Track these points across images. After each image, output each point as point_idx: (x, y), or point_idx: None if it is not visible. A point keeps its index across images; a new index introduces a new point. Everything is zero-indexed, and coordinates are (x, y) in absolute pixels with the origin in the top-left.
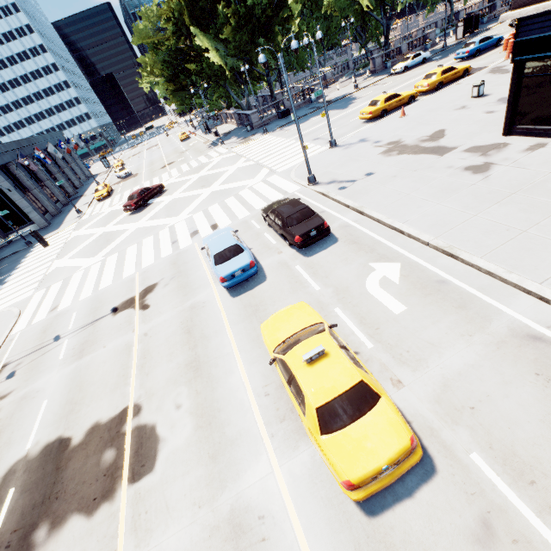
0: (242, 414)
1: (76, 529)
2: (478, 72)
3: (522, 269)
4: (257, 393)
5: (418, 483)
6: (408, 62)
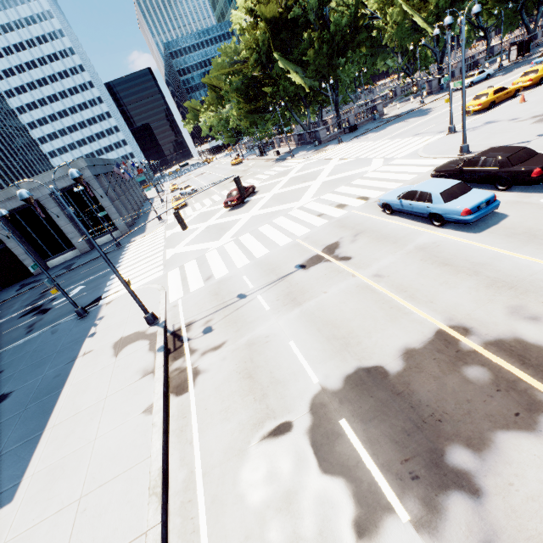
0: None
1: (527, 447)
2: None
3: None
4: None
5: None
6: (474, 78)
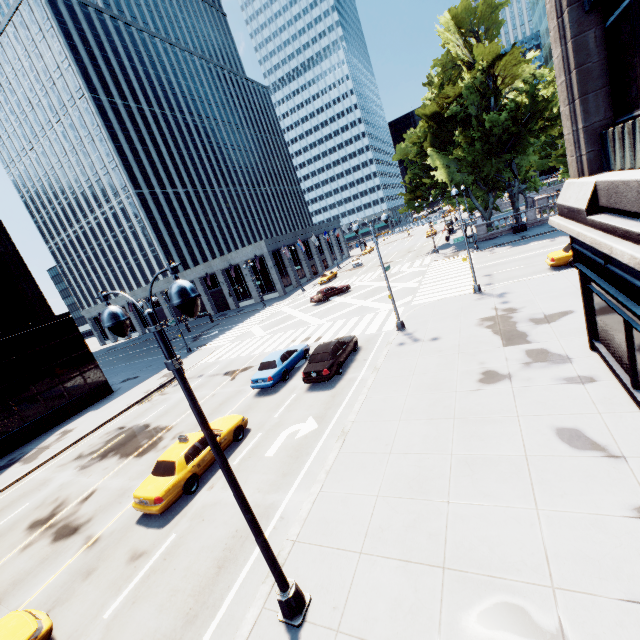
0: None
1: (114, 459)
2: None
3: (335, 475)
4: None
5: (155, 526)
6: None
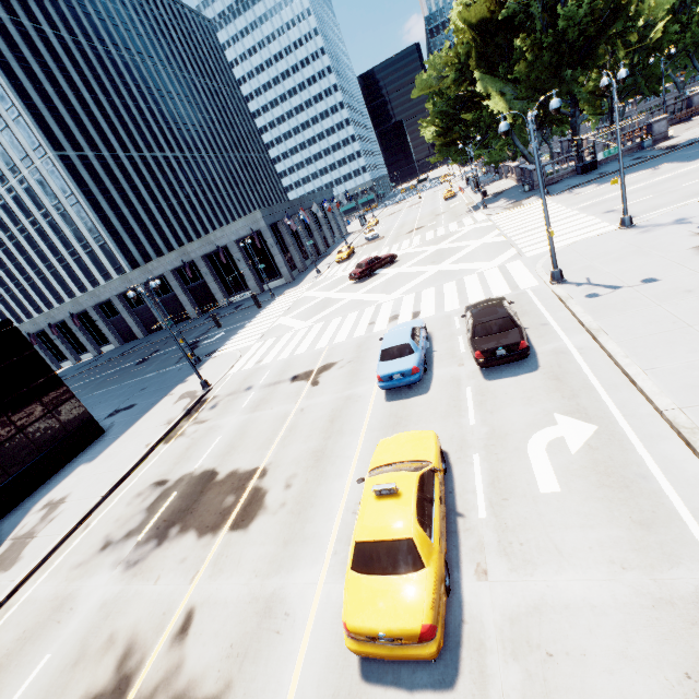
0: (325, 519)
1: (189, 540)
2: None
3: None
4: (348, 507)
5: (426, 685)
6: None
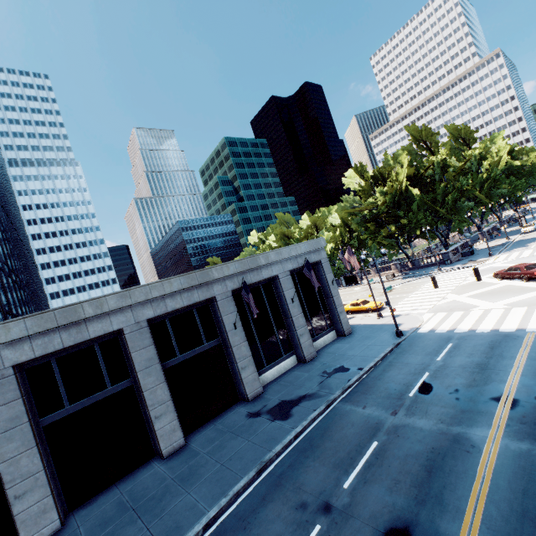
0: None
1: None
2: None
3: None
4: None
5: None
6: (533, 226)
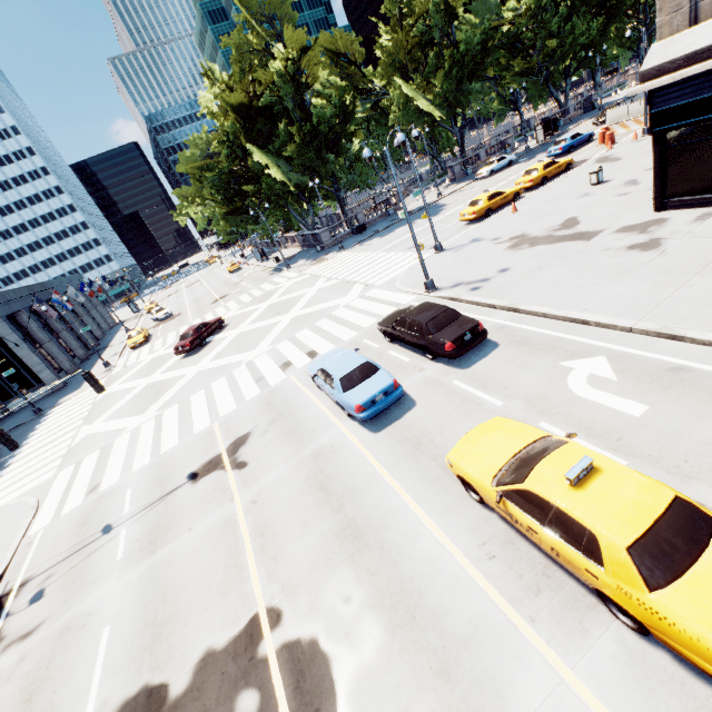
0: (463, 594)
1: None
2: (583, 164)
3: None
4: (475, 558)
5: None
6: (493, 165)
